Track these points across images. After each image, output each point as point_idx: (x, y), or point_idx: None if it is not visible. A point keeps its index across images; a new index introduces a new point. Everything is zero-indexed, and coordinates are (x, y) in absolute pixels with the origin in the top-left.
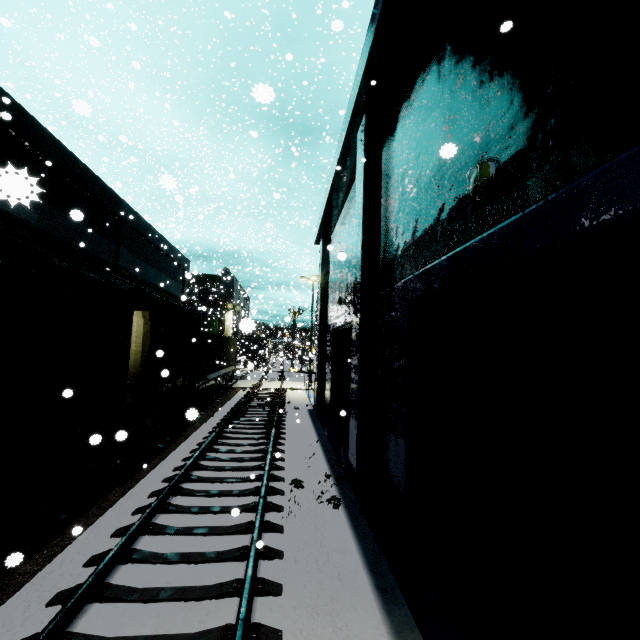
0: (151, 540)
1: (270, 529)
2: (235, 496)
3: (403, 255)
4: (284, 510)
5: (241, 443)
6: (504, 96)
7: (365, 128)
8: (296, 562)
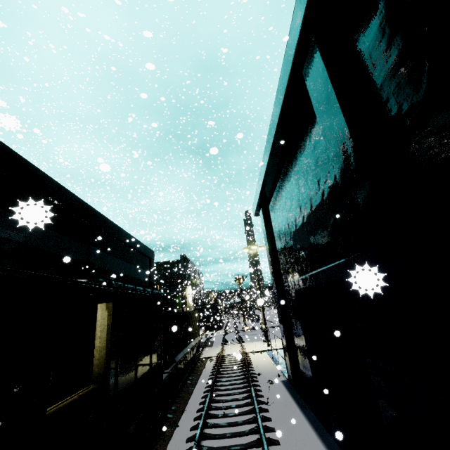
0: None
1: None
2: None
3: None
4: None
5: None
6: None
7: (319, 47)
8: None
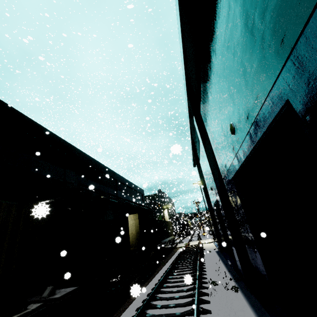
0: (151, 310)
1: (203, 302)
2: (184, 291)
3: (224, 161)
4: (209, 295)
5: (183, 270)
6: (228, 104)
7: (195, 120)
8: (218, 314)
